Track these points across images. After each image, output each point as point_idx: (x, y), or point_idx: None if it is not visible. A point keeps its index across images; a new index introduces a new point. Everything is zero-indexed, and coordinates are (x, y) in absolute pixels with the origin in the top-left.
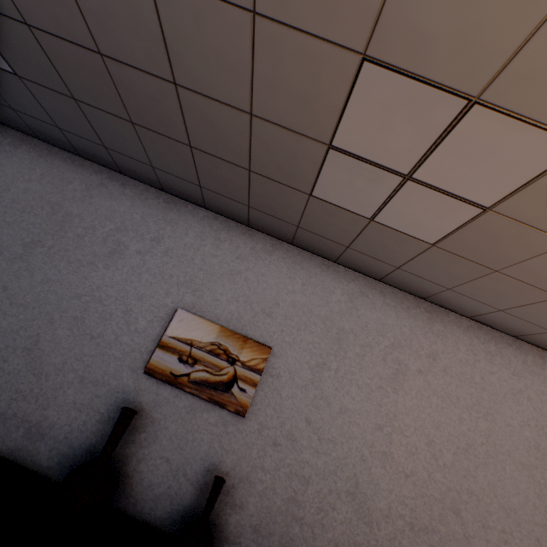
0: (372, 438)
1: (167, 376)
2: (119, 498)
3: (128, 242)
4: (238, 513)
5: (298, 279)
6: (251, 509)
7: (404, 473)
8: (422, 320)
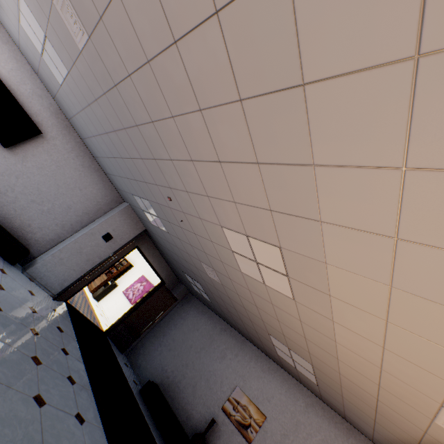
0: None
1: (228, 413)
2: None
3: (228, 353)
4: None
5: (284, 388)
6: None
7: None
8: (343, 432)
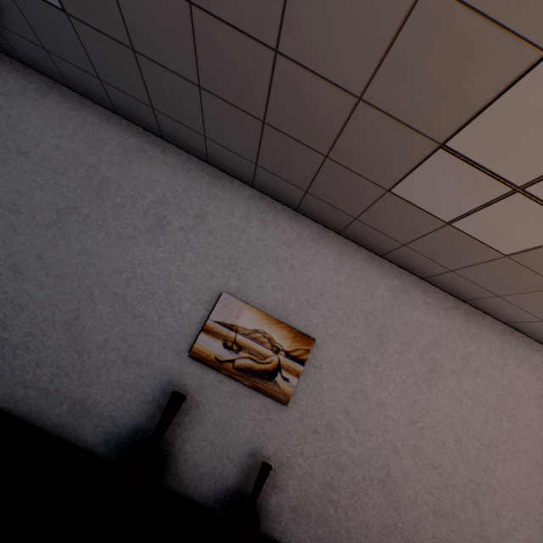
0: (405, 431)
1: (212, 361)
2: (164, 476)
3: (170, 217)
4: (278, 494)
5: (343, 271)
6: (290, 492)
7: (432, 465)
8: (460, 322)
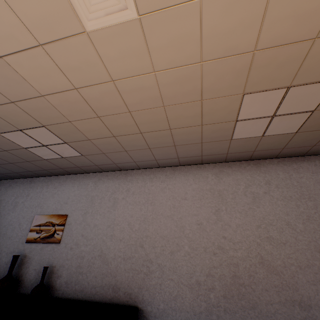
0: (106, 231)
1: (33, 240)
2: (20, 289)
3: (19, 200)
4: (60, 279)
5: (76, 185)
6: (64, 276)
7: (120, 239)
8: (123, 178)
